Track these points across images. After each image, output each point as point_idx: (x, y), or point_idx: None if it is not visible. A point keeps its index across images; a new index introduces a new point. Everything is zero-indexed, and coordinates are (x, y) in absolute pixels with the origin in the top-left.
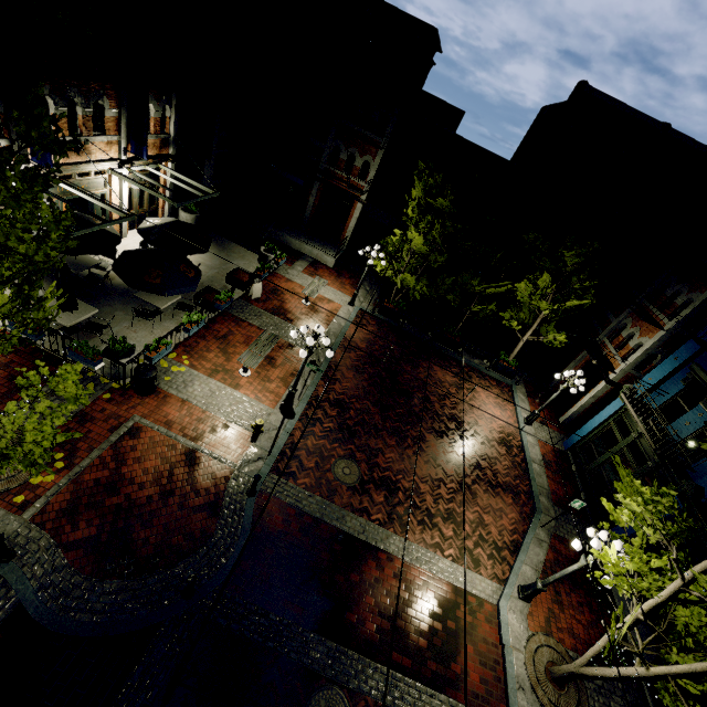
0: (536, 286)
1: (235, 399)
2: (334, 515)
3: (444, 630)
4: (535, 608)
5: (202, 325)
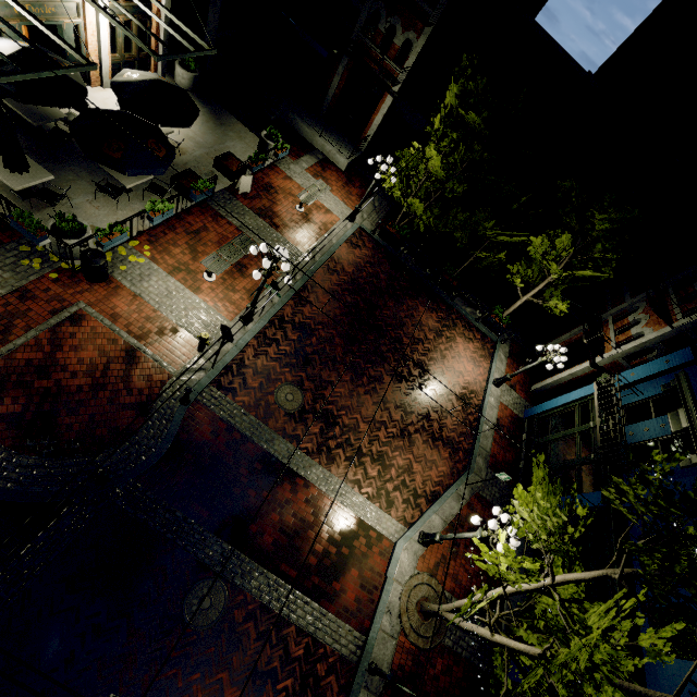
0: (554, 245)
1: (192, 303)
2: (263, 436)
3: (337, 554)
4: (430, 552)
5: (170, 215)
